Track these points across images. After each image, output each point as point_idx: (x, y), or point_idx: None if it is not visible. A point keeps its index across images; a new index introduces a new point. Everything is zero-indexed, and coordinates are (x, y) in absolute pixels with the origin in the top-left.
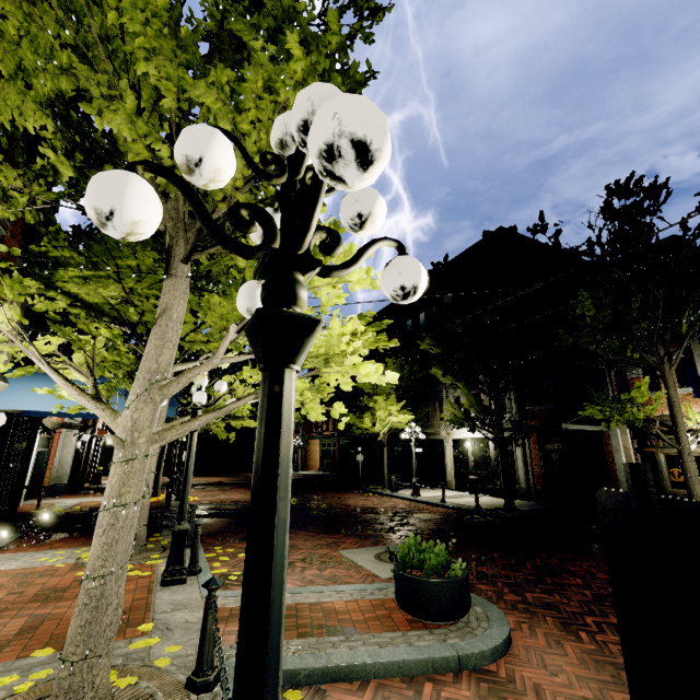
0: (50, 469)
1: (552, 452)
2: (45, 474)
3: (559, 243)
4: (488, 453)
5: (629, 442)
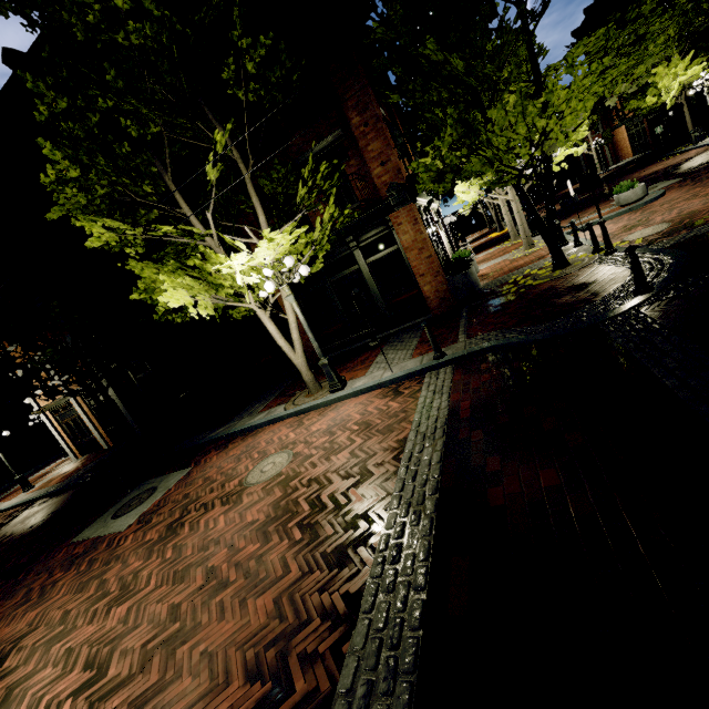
0: None
1: None
2: None
3: None
4: None
5: None
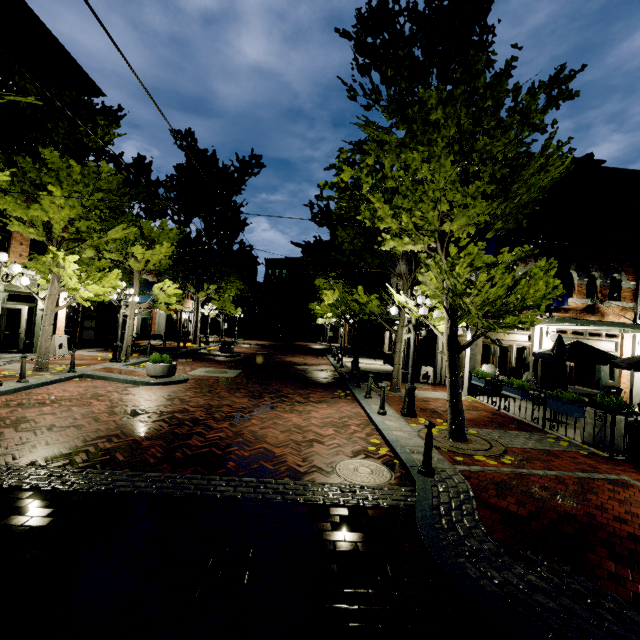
0: (154, 327)
1: (423, 337)
2: (152, 329)
3: None
4: None
5: None
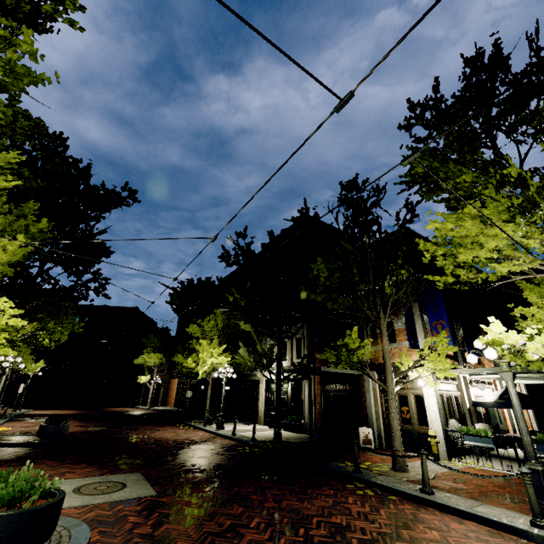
0: None
1: (329, 392)
2: None
3: (319, 223)
4: (287, 392)
5: (376, 384)
